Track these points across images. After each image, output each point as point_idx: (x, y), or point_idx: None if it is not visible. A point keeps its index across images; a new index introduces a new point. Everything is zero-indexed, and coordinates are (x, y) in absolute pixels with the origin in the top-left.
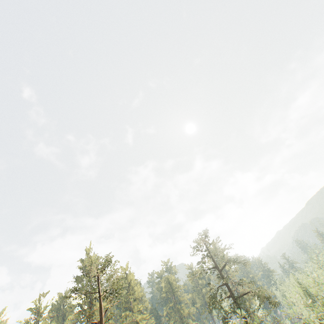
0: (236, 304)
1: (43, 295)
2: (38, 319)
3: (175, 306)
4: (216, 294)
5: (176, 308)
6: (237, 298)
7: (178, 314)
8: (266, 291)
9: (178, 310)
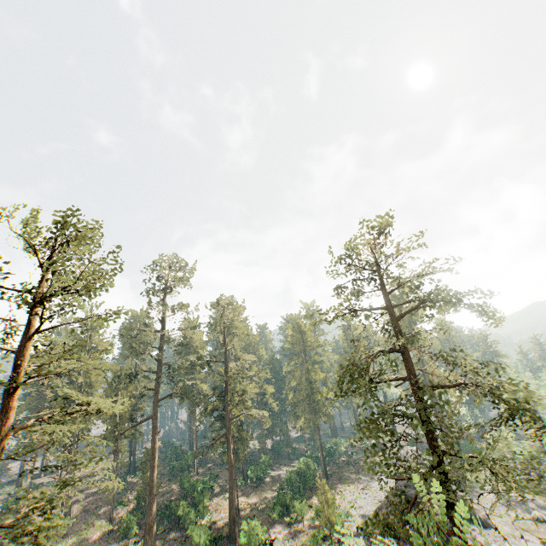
0: (418, 402)
1: (96, 306)
2: (90, 333)
3: (304, 366)
4: (366, 368)
5: (304, 368)
6: (426, 390)
7: (307, 377)
8: (531, 395)
9: (308, 371)
